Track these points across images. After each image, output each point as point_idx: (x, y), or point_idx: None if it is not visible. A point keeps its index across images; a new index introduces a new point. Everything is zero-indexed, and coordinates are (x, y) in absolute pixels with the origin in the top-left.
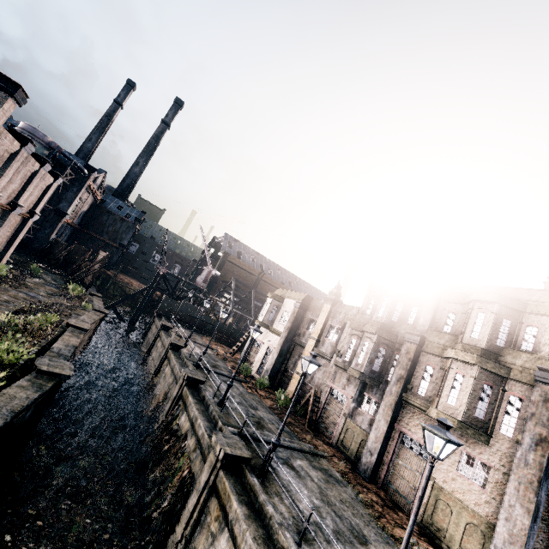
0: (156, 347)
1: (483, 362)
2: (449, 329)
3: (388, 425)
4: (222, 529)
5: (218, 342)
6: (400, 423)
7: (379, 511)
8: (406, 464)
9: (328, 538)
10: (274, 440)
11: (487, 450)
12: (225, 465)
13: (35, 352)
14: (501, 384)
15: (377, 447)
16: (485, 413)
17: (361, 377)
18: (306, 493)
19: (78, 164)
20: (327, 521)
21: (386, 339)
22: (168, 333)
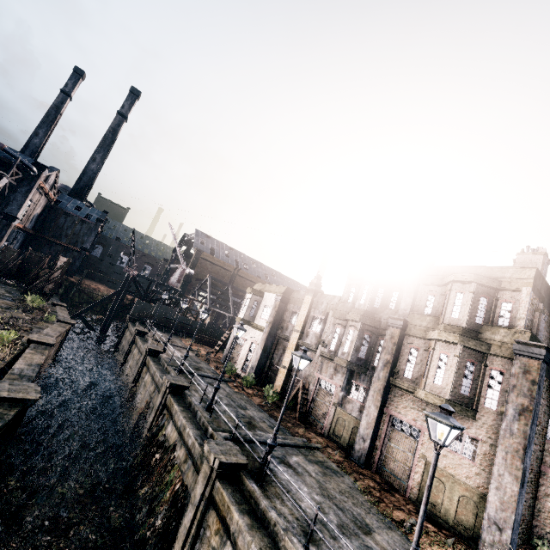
0: (132, 355)
1: (465, 340)
2: (430, 311)
3: (378, 411)
4: (224, 543)
5: (198, 343)
6: (389, 407)
7: (377, 496)
8: (398, 446)
9: (334, 534)
10: (270, 441)
11: (474, 425)
12: (220, 474)
13: None
14: (482, 360)
15: (370, 433)
16: (470, 390)
17: (348, 366)
18: (306, 490)
19: (25, 161)
20: (330, 517)
21: (370, 325)
22: (144, 338)
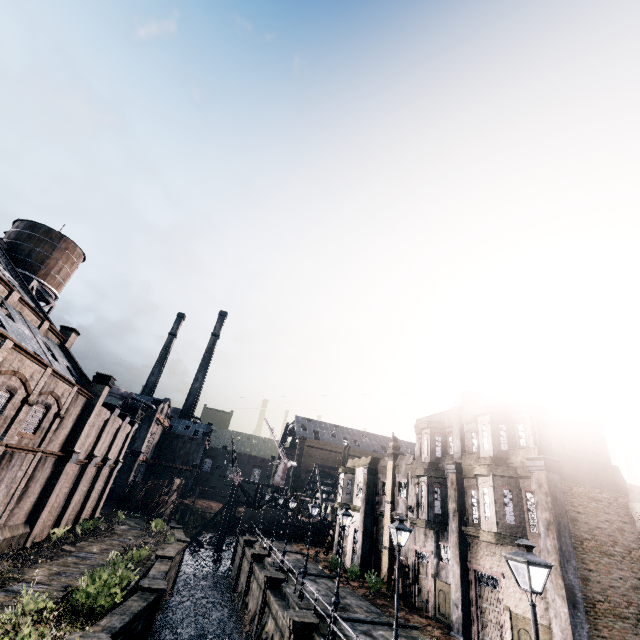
0: (243, 569)
1: (493, 469)
2: (477, 448)
3: (459, 567)
4: None
5: (310, 545)
6: (471, 561)
7: None
8: (488, 605)
9: None
10: (334, 599)
11: None
12: (297, 635)
13: (136, 582)
14: (516, 485)
15: (459, 595)
16: (515, 518)
17: (427, 525)
18: None
19: (147, 402)
20: None
21: (436, 477)
22: (253, 548)
